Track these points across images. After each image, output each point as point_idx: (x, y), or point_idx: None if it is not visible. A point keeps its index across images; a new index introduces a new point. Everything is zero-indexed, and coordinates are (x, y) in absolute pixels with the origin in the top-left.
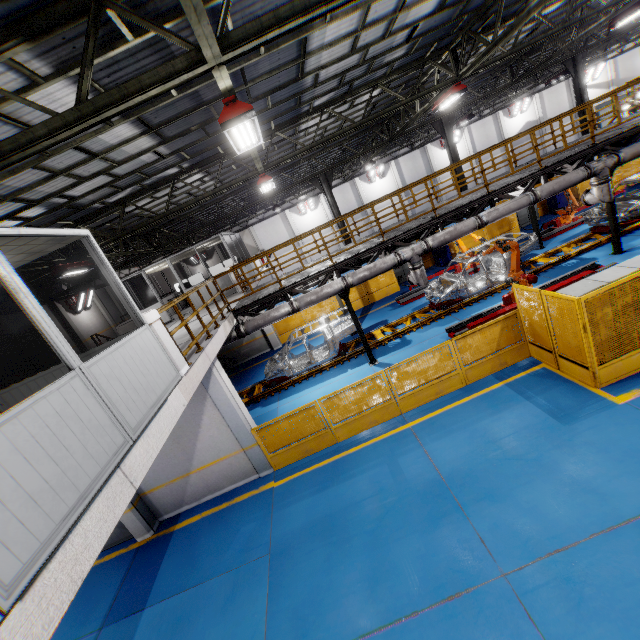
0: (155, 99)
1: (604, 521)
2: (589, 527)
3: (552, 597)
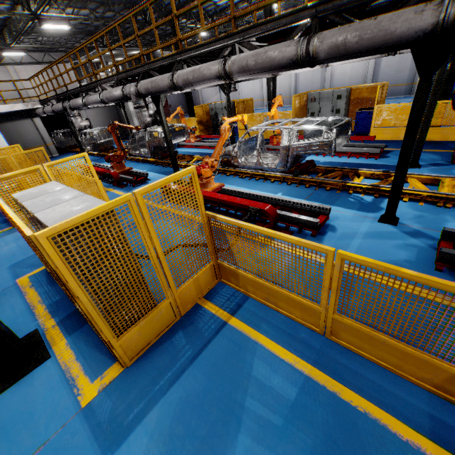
0: None
1: None
2: None
3: None
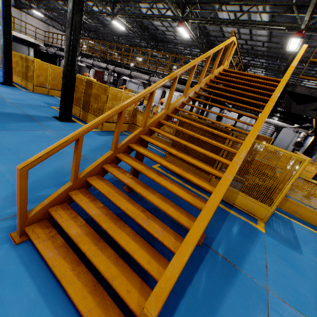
0: None
1: None
2: None
3: None
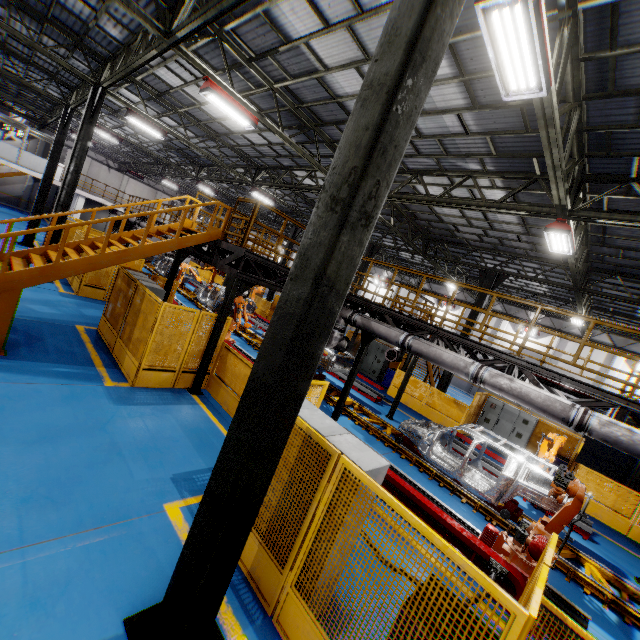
0: None
1: None
2: None
3: None
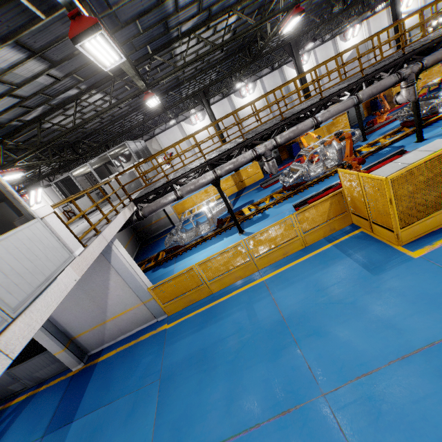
0: (26, 23)
1: (400, 351)
2: (388, 356)
3: (358, 412)
